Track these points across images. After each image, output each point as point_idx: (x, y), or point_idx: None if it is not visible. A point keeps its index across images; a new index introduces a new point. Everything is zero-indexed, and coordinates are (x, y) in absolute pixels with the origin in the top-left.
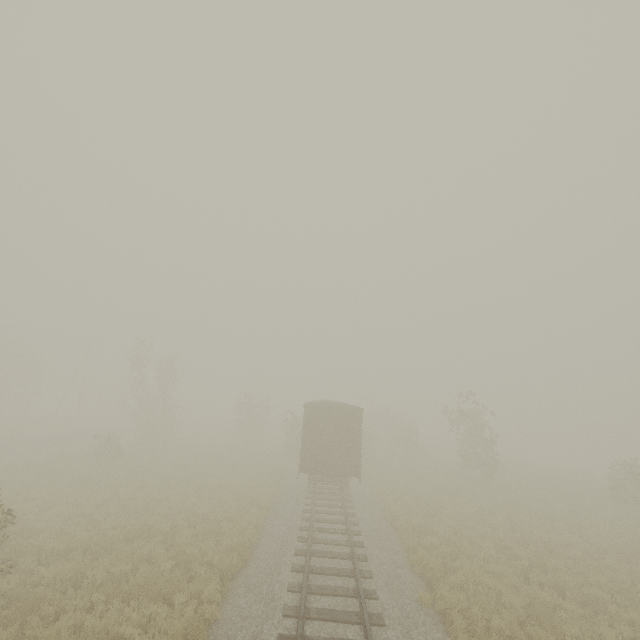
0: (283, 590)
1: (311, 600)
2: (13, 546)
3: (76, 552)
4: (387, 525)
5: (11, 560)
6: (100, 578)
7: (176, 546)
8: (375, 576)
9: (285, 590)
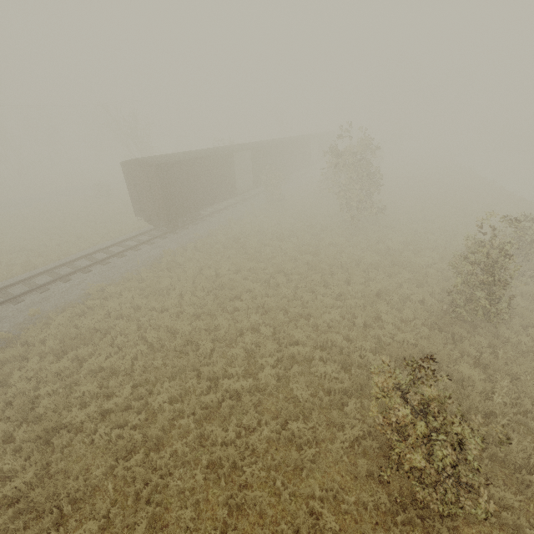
0: None
1: None
2: None
3: None
4: (154, 259)
5: None
6: None
7: (11, 259)
8: (46, 292)
9: None
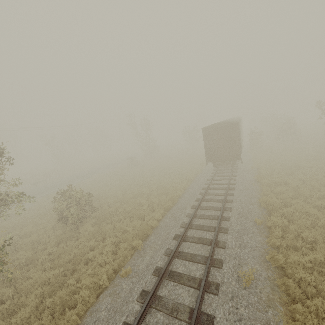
0: (184, 216)
1: (195, 221)
2: (100, 201)
3: (118, 202)
4: (255, 183)
5: (96, 206)
6: (122, 211)
7: (148, 199)
8: (233, 210)
9: (185, 216)
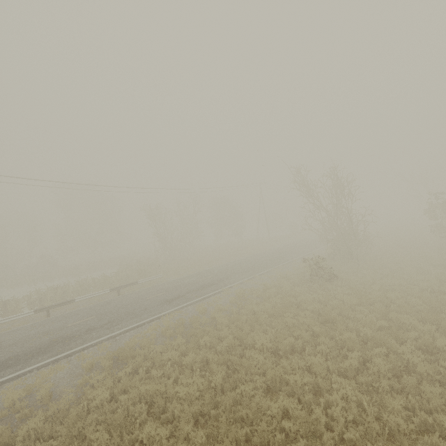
0: None
1: None
2: None
3: None
4: None
5: None
6: None
7: None
8: None
9: None
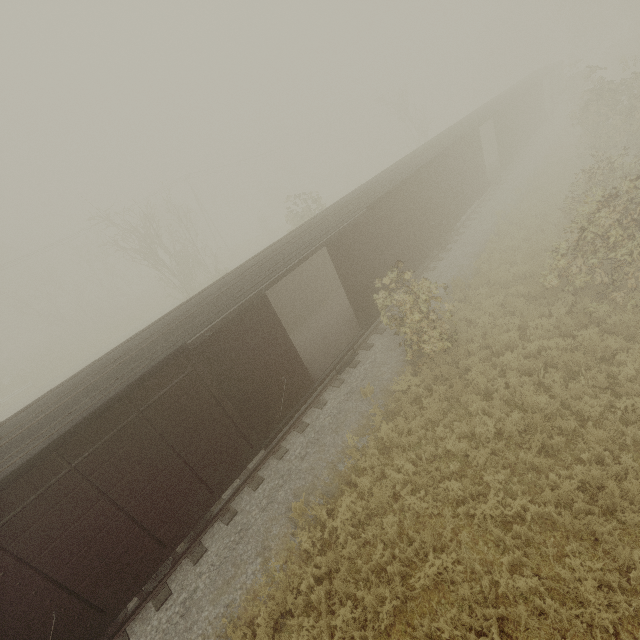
0: None
1: None
2: None
3: None
4: None
5: None
6: None
7: None
8: None
9: None
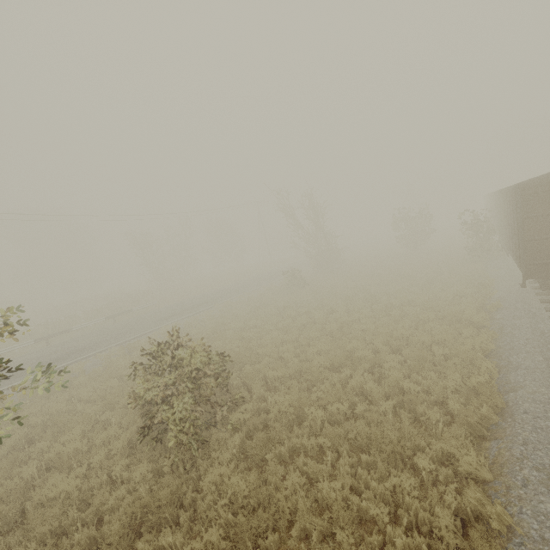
0: None
1: None
2: (244, 373)
3: (292, 380)
4: None
5: (241, 392)
6: (319, 417)
7: (389, 382)
8: None
9: None
